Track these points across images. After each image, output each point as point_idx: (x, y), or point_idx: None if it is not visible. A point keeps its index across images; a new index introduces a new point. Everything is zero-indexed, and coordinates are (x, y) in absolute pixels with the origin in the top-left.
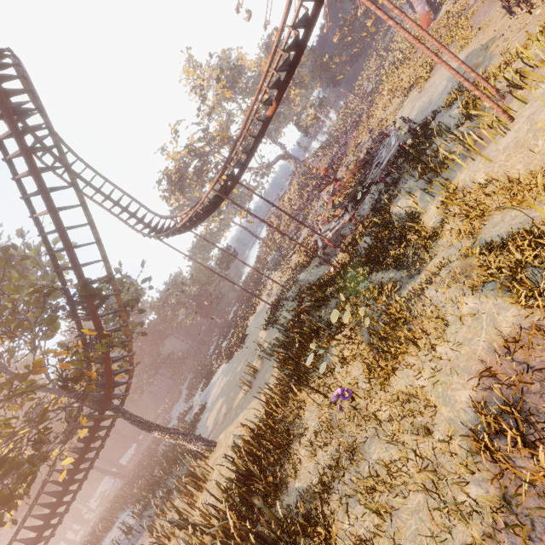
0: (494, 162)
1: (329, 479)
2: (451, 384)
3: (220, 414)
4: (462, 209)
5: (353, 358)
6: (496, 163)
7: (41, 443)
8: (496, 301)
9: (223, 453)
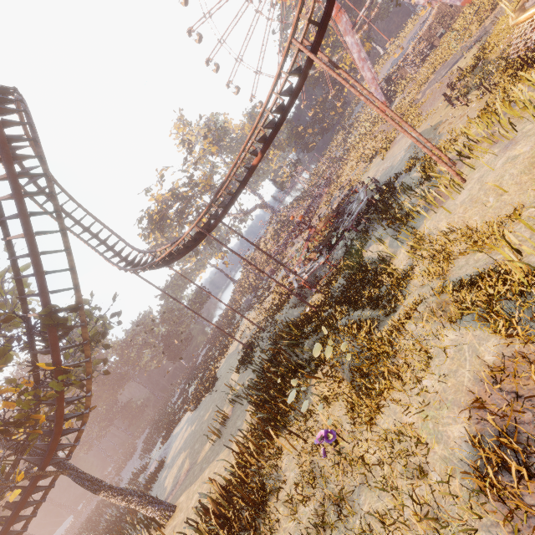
0: (453, 214)
1: None
2: (442, 418)
3: (182, 470)
4: (430, 253)
5: (334, 397)
6: (456, 214)
7: None
8: (475, 332)
9: (183, 519)
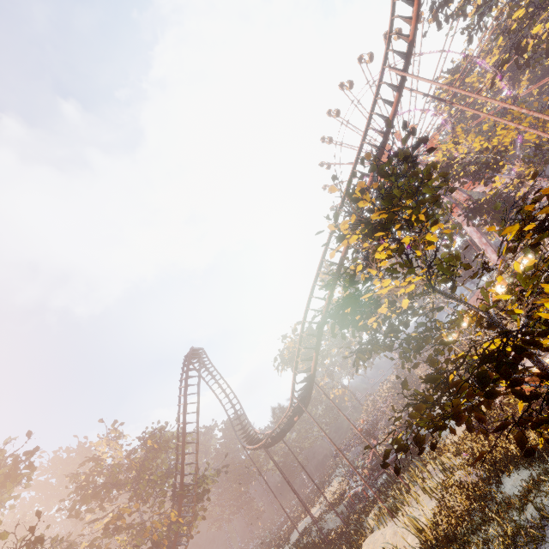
0: (369, 546)
1: None
2: None
3: None
4: None
5: None
6: (368, 548)
7: None
8: None
9: None
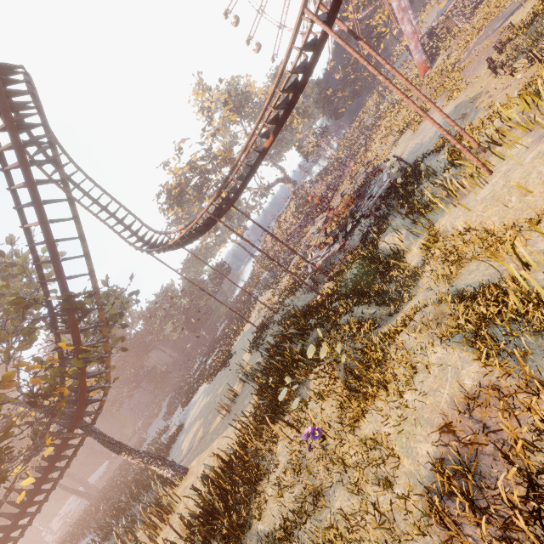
0: (472, 211)
1: (291, 524)
2: (415, 435)
3: (196, 437)
4: (442, 252)
5: (329, 393)
6: (474, 212)
7: (0, 461)
8: (461, 353)
9: (193, 482)
